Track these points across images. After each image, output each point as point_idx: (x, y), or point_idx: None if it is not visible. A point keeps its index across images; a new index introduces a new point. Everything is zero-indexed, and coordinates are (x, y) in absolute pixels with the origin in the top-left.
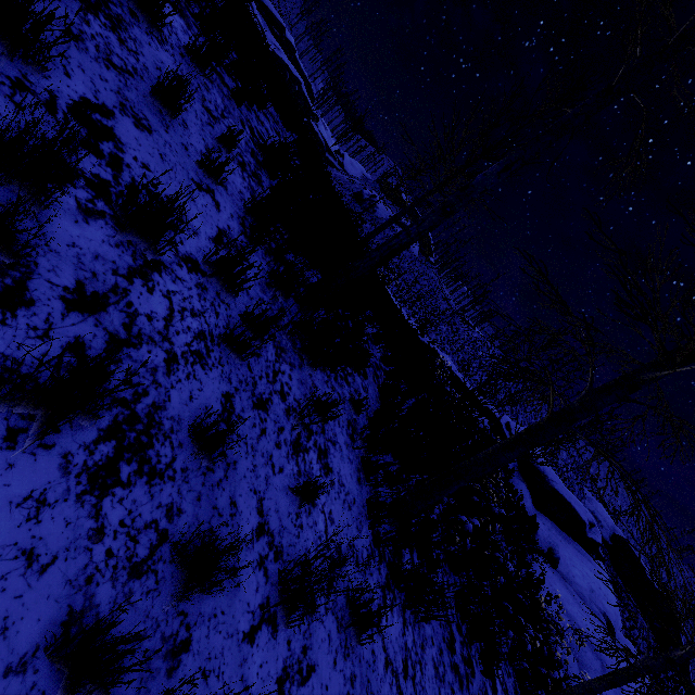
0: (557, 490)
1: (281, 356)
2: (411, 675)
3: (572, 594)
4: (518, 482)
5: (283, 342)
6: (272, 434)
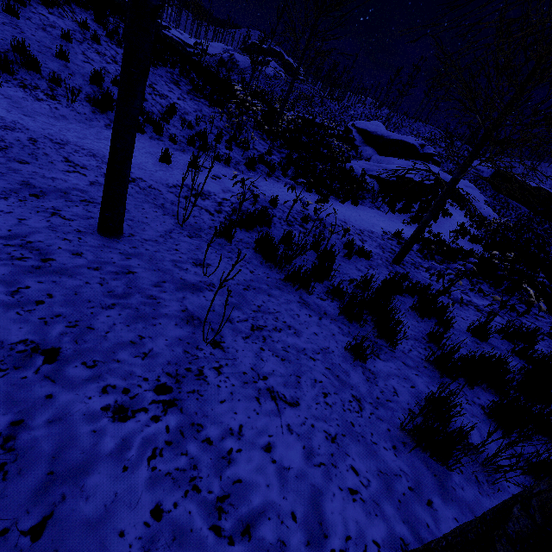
0: (392, 139)
1: None
2: None
3: None
4: (363, 147)
5: None
6: None
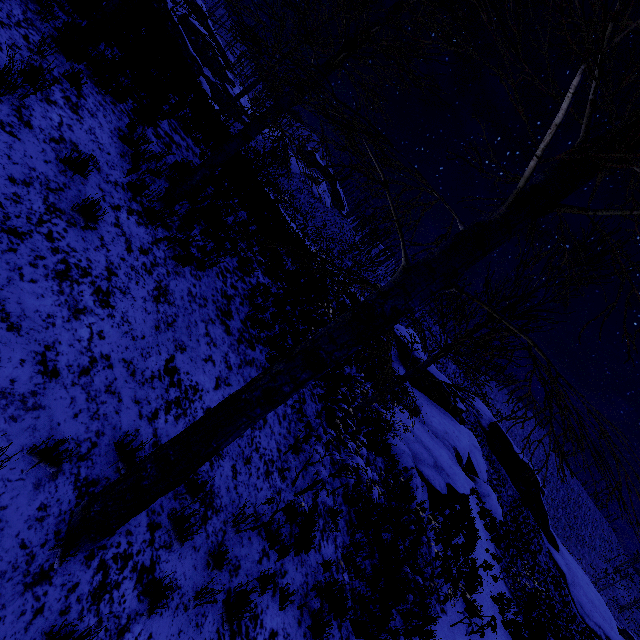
0: (429, 371)
1: (32, 27)
2: (150, 260)
3: (426, 430)
4: (397, 365)
5: (37, 24)
6: (5, 38)
